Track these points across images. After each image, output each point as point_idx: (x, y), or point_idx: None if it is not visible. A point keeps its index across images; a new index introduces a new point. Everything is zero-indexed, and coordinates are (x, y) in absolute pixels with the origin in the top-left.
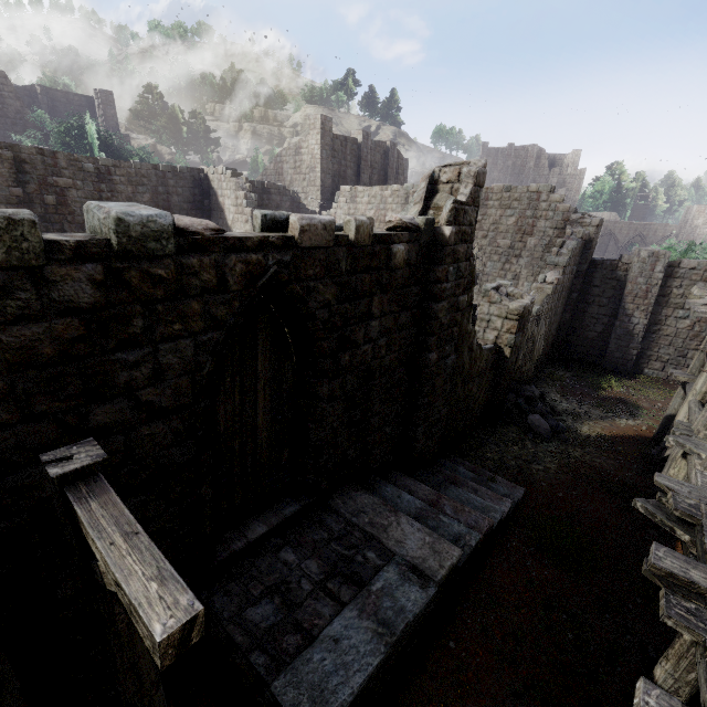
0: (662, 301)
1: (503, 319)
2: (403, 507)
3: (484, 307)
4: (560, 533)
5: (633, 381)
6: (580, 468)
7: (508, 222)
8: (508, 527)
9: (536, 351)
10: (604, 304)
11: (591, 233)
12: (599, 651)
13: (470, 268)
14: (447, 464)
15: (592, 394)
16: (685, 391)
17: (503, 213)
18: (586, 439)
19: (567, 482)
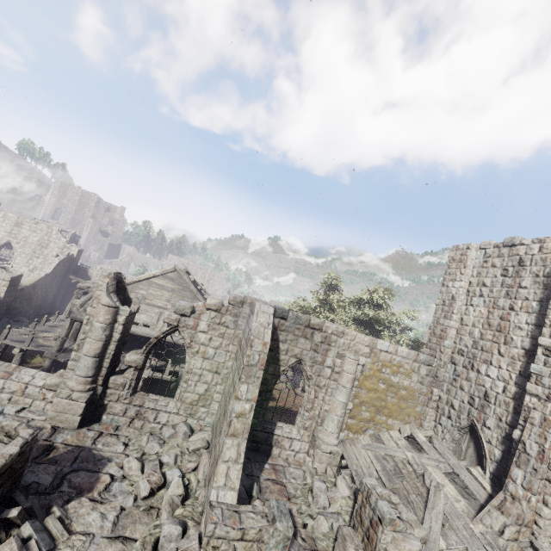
0: None
1: (2, 280)
2: None
3: None
4: None
5: None
6: None
7: (34, 239)
8: None
9: (34, 303)
10: None
11: (75, 254)
12: None
13: None
14: None
15: None
16: None
17: (31, 234)
18: None
19: None
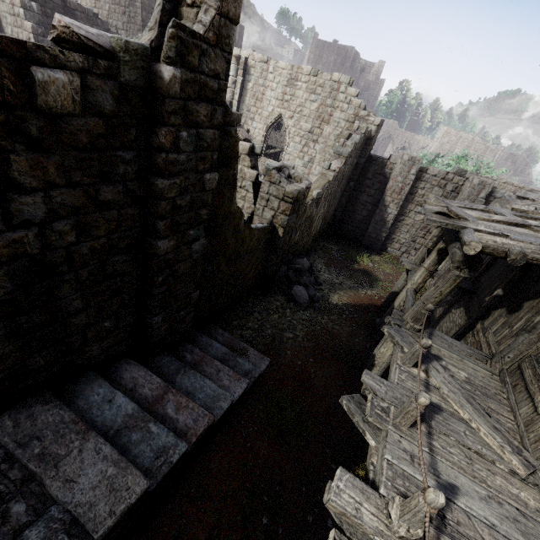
0: (410, 197)
1: (280, 200)
2: (109, 416)
3: (265, 186)
4: (285, 408)
5: (379, 257)
6: (322, 335)
7: (312, 107)
8: (245, 401)
9: (314, 229)
10: (372, 194)
11: (373, 131)
12: (286, 532)
13: (231, 141)
14: (204, 338)
15: (349, 267)
16: (408, 275)
17: (308, 97)
18: (333, 308)
19: (308, 349)
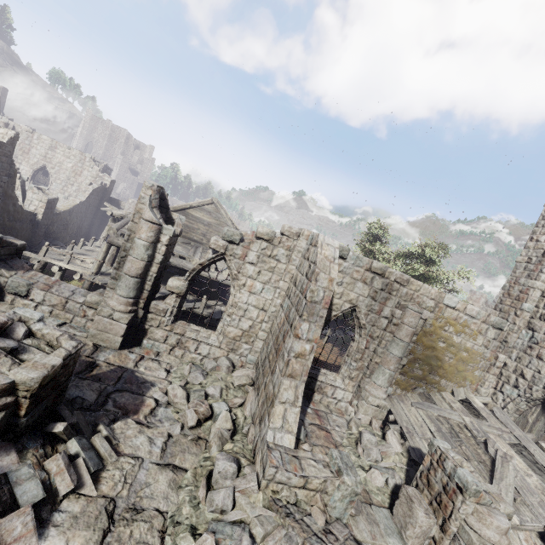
0: None
1: (39, 202)
2: None
3: (30, 194)
4: None
5: None
6: None
7: (68, 165)
8: None
9: (70, 230)
10: None
11: (108, 185)
12: None
13: (13, 169)
14: None
15: None
16: None
17: (65, 159)
18: None
19: None
